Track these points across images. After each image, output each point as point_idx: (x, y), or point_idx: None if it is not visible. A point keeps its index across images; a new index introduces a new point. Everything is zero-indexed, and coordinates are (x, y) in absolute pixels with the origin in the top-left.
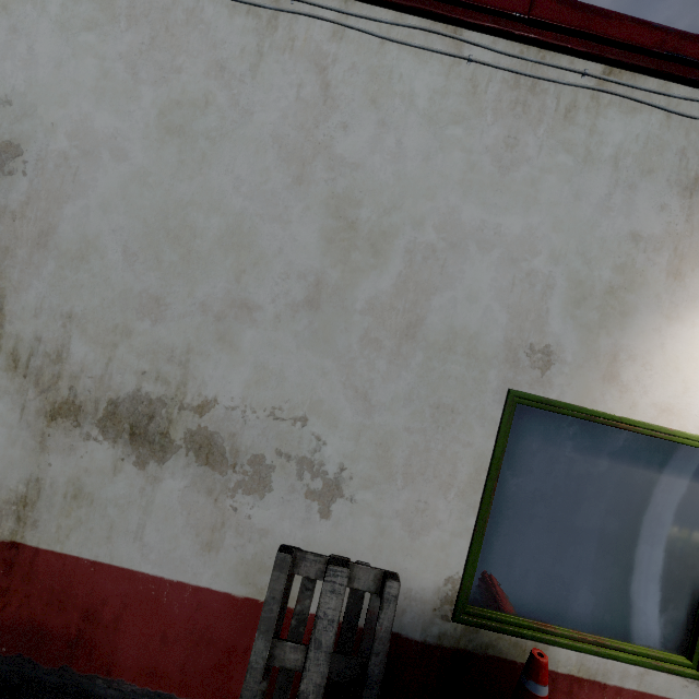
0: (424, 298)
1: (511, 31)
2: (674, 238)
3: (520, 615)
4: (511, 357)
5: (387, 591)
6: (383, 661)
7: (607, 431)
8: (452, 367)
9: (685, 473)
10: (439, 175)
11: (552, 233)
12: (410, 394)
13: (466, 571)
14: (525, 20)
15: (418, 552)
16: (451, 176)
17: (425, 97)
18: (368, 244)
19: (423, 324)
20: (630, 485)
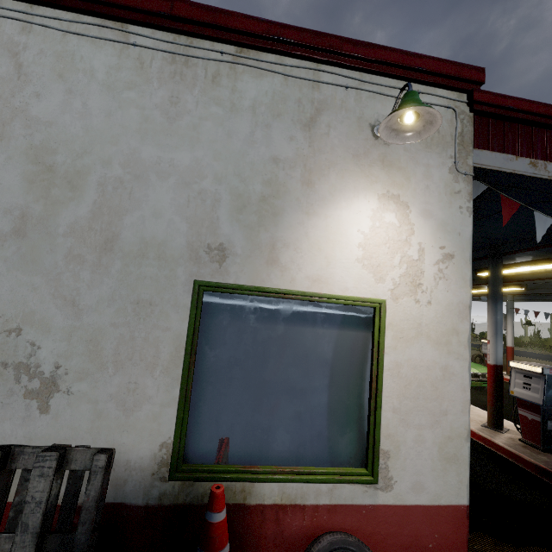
0: (117, 219)
1: (161, 24)
2: (303, 159)
3: (231, 463)
4: (194, 256)
5: (94, 464)
6: (90, 528)
7: (280, 303)
8: (147, 269)
9: (341, 325)
10: (120, 126)
11: (214, 162)
12: (113, 296)
13: (175, 434)
14: (169, 17)
15: (134, 426)
16: (130, 126)
17: (103, 72)
18: (65, 181)
19: (118, 239)
20: (303, 341)
